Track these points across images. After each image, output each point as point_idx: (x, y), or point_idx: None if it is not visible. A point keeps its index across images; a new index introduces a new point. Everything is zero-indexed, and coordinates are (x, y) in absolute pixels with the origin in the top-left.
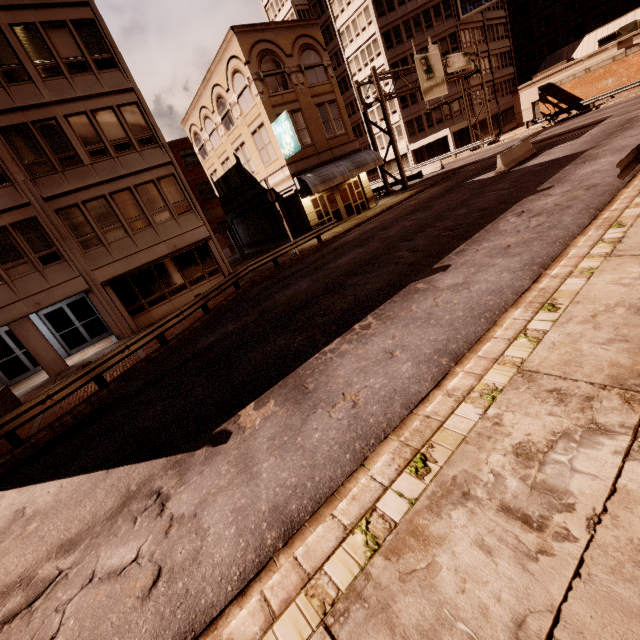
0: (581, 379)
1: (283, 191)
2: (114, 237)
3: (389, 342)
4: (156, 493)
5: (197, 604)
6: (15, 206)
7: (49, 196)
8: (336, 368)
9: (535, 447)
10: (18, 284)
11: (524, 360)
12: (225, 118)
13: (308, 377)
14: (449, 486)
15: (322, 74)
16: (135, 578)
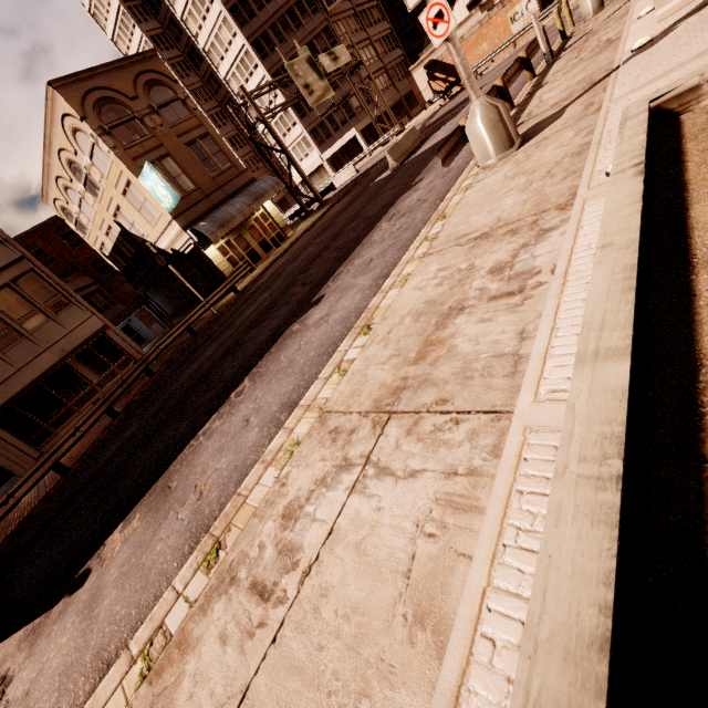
0: (355, 410)
1: (182, 248)
2: None
3: (250, 407)
4: (1, 679)
5: None
6: None
7: None
8: (201, 454)
9: (298, 503)
10: None
11: (327, 400)
12: (87, 184)
13: (175, 474)
14: (225, 574)
15: (182, 109)
16: None
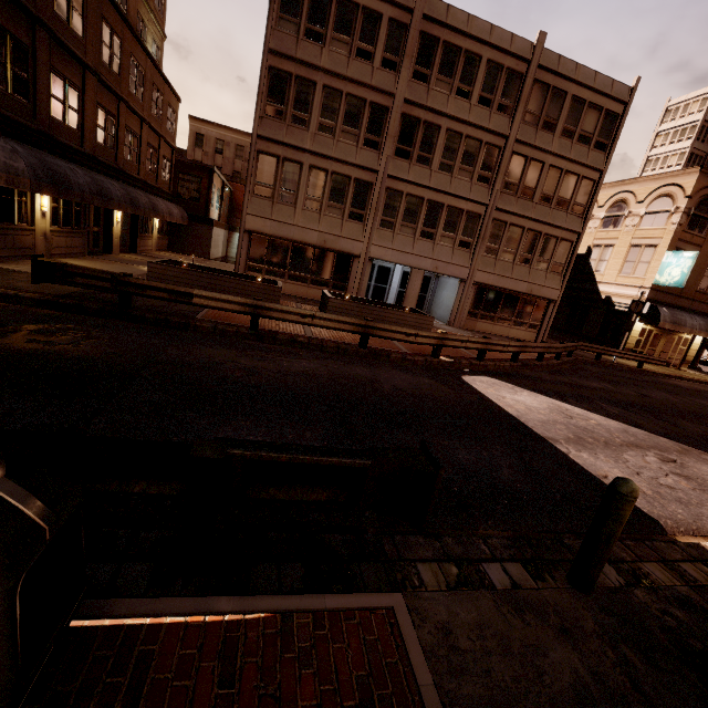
0: None
1: (620, 304)
2: (505, 258)
3: None
4: None
5: None
6: (480, 202)
7: (500, 208)
8: None
9: None
10: (438, 248)
11: None
12: (611, 218)
13: None
14: None
15: None
16: None
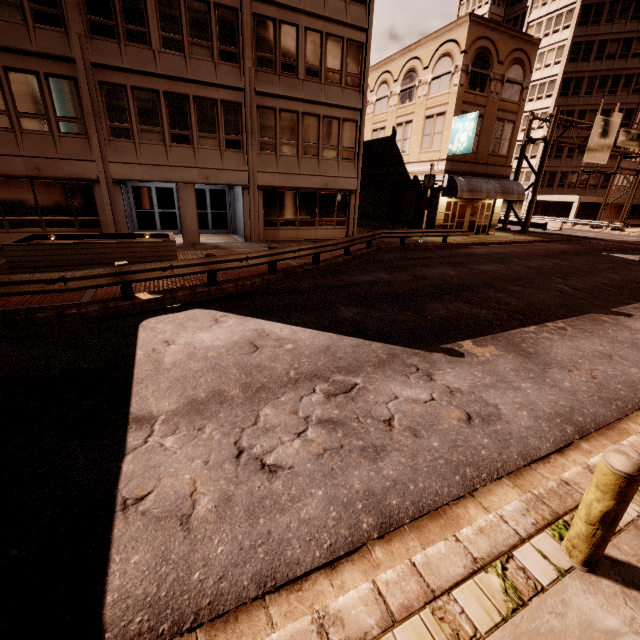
0: None
1: None
2: (287, 152)
3: (600, 348)
4: (413, 366)
5: (528, 443)
6: (233, 86)
7: (260, 91)
8: (550, 346)
9: None
10: (201, 153)
11: None
12: (406, 91)
13: (521, 342)
14: None
15: (517, 93)
16: (445, 410)
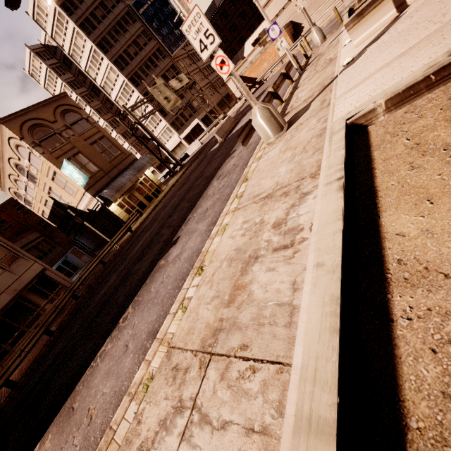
0: (189, 348)
1: (94, 207)
2: None
3: (130, 333)
4: None
5: None
6: None
7: None
8: (96, 376)
9: (146, 445)
10: None
11: (173, 335)
12: (29, 176)
13: (78, 394)
14: None
15: (86, 124)
16: None
